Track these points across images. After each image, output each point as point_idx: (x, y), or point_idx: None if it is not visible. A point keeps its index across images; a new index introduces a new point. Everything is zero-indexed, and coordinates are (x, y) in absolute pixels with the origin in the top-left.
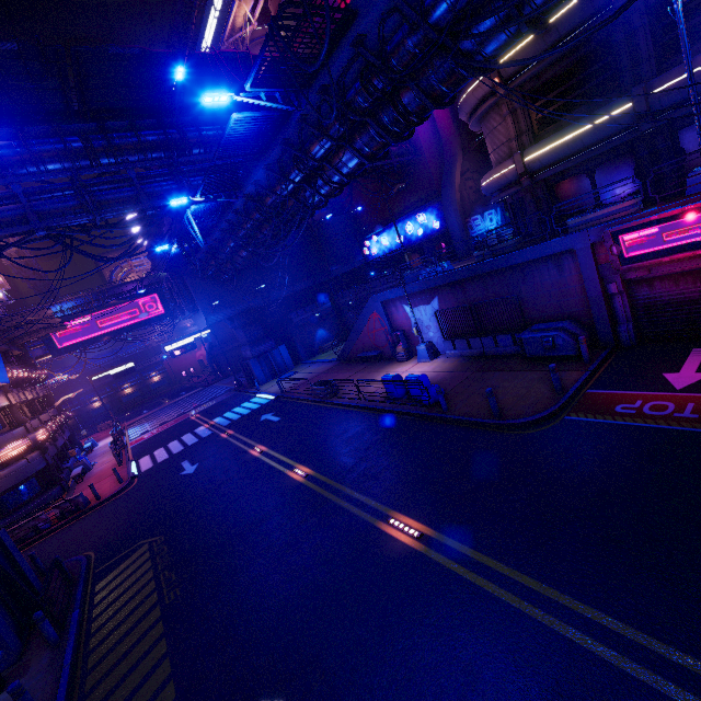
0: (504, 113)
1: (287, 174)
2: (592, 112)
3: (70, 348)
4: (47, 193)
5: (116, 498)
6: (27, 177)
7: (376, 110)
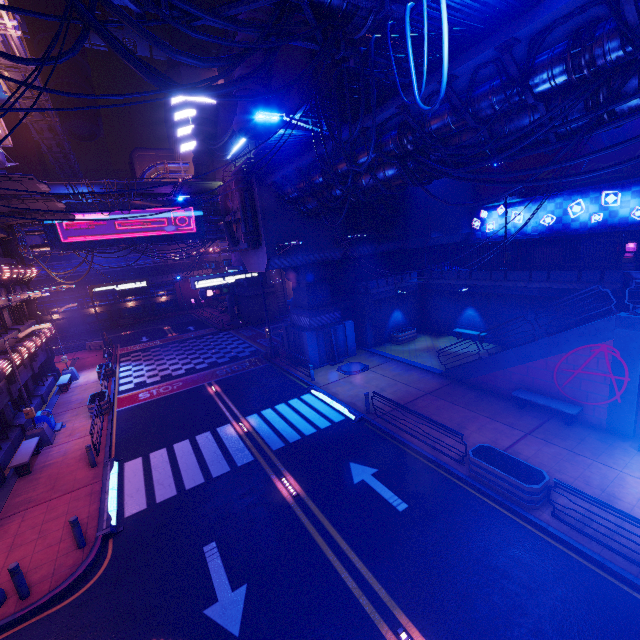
0: None
1: None
2: None
3: (75, 245)
4: None
5: (57, 616)
6: None
7: None
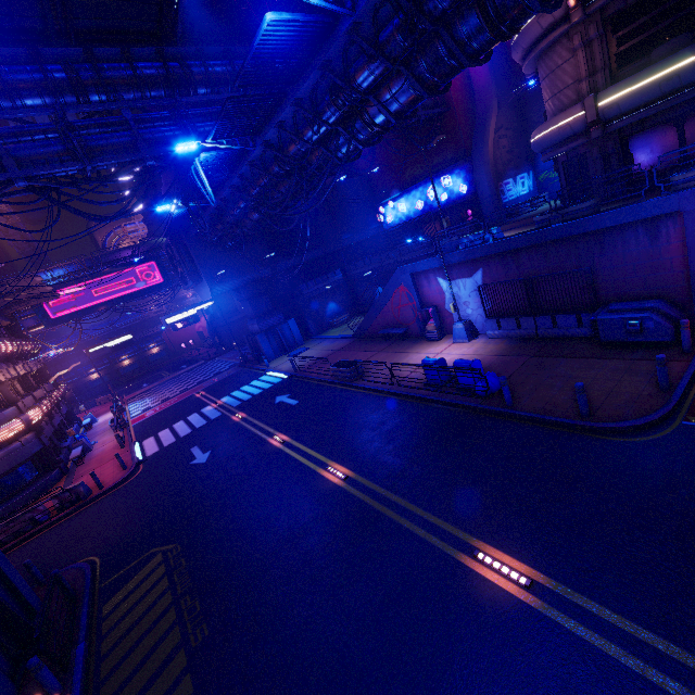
0: (575, 46)
1: (319, 114)
2: (694, 41)
3: (64, 319)
4: (26, 135)
5: (121, 488)
6: (0, 113)
7: (451, 17)
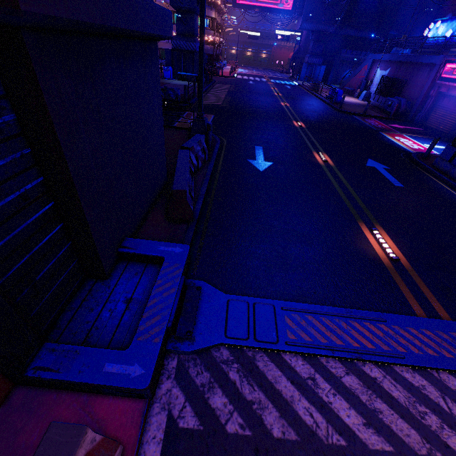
0: None
1: None
2: None
3: (241, 6)
4: None
5: (226, 78)
6: None
7: None
